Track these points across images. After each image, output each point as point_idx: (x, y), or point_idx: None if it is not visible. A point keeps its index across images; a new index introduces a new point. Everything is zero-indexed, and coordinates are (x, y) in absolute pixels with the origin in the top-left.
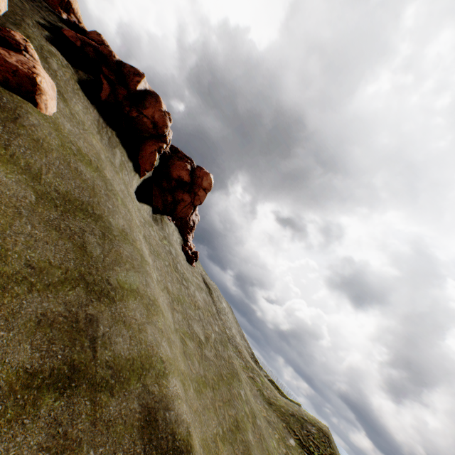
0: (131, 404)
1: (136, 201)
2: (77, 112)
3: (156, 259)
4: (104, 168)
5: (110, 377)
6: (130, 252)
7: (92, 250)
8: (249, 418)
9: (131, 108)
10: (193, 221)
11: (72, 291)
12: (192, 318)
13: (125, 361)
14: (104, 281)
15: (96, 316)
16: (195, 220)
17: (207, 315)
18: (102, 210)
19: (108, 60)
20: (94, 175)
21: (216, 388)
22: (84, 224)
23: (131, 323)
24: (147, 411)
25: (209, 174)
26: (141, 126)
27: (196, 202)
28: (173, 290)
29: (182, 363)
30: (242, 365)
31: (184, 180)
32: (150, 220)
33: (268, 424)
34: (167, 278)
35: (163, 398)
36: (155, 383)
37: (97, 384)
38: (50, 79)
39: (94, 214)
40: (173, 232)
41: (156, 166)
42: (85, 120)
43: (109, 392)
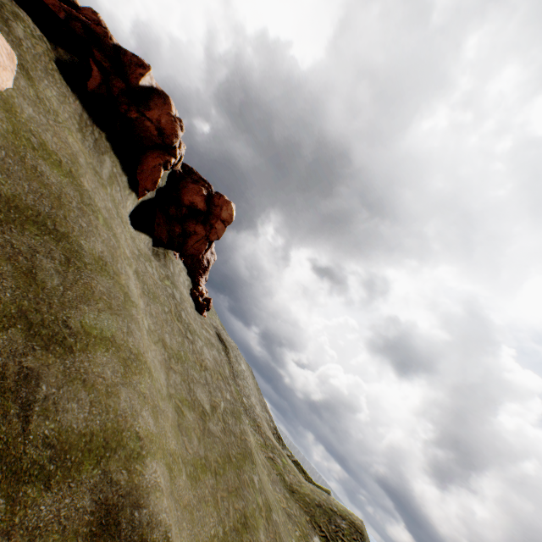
0: (78, 501)
1: (130, 227)
2: (49, 98)
3: (150, 303)
4: (81, 174)
5: (48, 461)
6: (108, 287)
7: (46, 279)
8: (263, 512)
9: (130, 107)
10: (208, 260)
11: (2, 333)
12: (195, 381)
13: (78, 437)
14: (59, 323)
15: (37, 370)
16: (211, 260)
17: (216, 378)
18: (70, 228)
19: (102, 42)
20: (64, 181)
21: (220, 473)
22: (38, 242)
23: (95, 384)
24: (104, 511)
25: (230, 203)
26: (143, 131)
27: (212, 237)
28: (171, 344)
29: (173, 440)
30: (260, 443)
31: (198, 207)
32: (148, 253)
33: (288, 518)
34: (165, 328)
35: (132, 490)
36: (123, 469)
37: (22, 472)
38: (6, 44)
39: (56, 231)
40: (179, 272)
41: (162, 186)
42: (60, 110)
43: (44, 484)
